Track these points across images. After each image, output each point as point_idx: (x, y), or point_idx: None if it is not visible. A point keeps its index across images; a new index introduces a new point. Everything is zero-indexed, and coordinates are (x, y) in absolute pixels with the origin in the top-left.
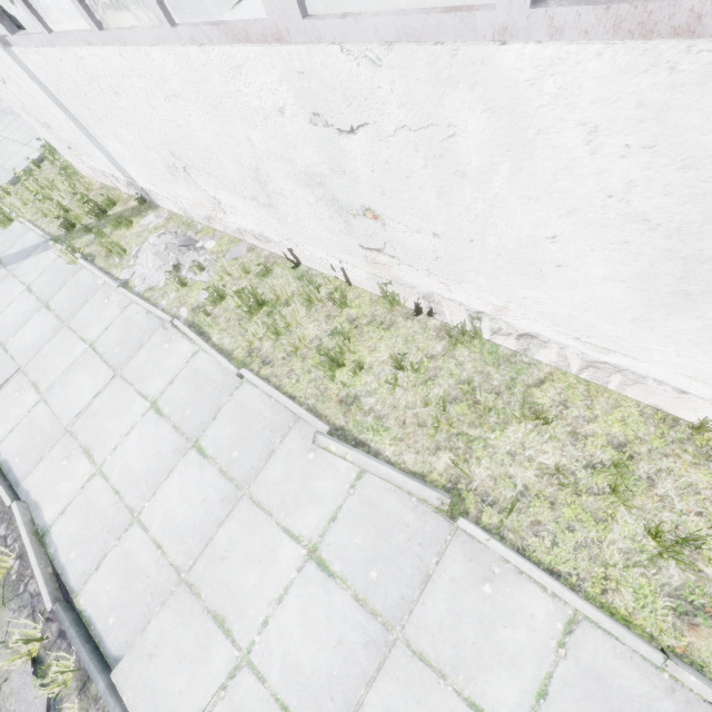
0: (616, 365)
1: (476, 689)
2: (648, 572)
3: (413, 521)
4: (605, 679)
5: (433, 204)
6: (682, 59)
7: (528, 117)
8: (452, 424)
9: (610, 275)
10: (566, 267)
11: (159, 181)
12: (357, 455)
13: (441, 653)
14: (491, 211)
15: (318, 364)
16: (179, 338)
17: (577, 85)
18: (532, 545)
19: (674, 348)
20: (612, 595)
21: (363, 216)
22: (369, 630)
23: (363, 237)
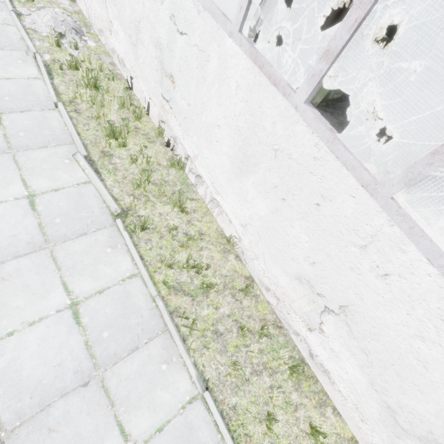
0: (218, 202)
1: (72, 279)
2: (176, 273)
3: (97, 212)
4: (131, 297)
5: (193, 88)
6: (257, 75)
7: (227, 69)
8: (146, 191)
9: (227, 152)
10: (219, 143)
11: None
12: (92, 172)
13: (66, 261)
14: (207, 103)
15: (104, 128)
16: (32, 65)
17: (239, 66)
18: (141, 245)
19: (233, 197)
20: (157, 274)
21: (169, 78)
22: (36, 238)
23: (165, 90)
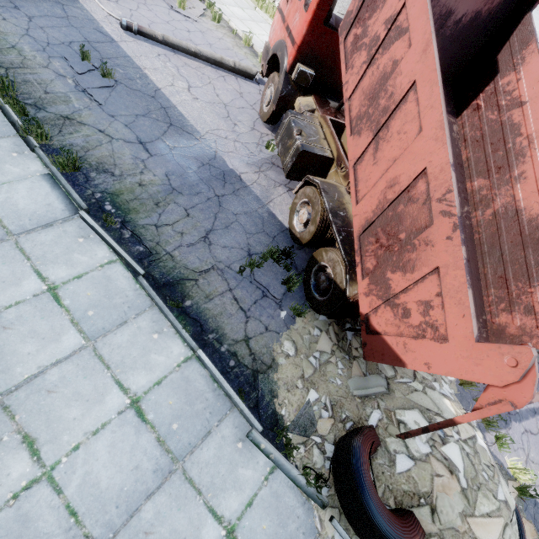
0: None
1: None
2: None
3: None
4: None
5: None
6: None
7: None
8: None
9: None
10: None
11: None
12: None
13: None
14: None
15: None
16: None
17: None
18: None
19: None
20: None
21: None
22: None
23: None
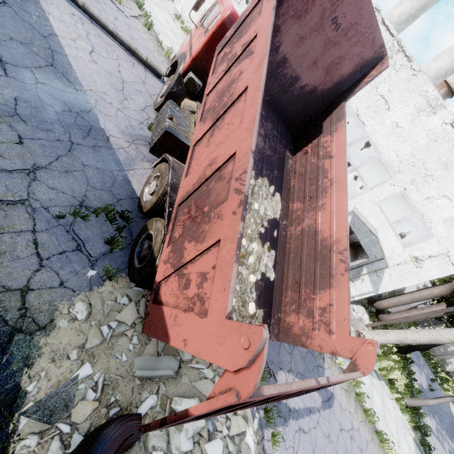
0: None
1: None
2: None
3: None
4: None
5: None
6: None
7: None
8: None
9: None
10: None
11: (188, 5)
12: None
13: None
14: None
15: None
16: (174, 23)
17: None
18: None
19: None
20: None
21: None
22: None
23: None
